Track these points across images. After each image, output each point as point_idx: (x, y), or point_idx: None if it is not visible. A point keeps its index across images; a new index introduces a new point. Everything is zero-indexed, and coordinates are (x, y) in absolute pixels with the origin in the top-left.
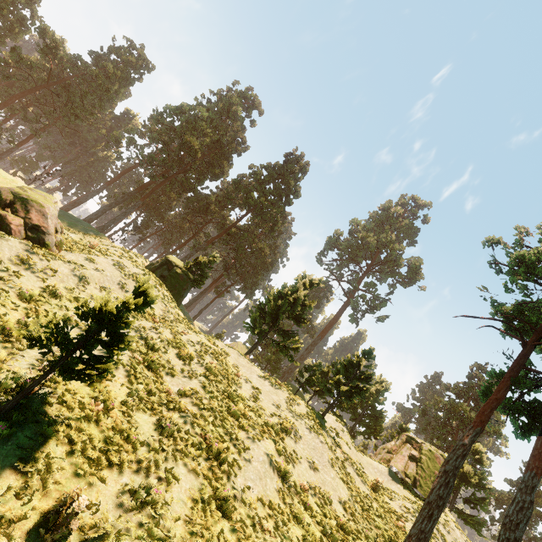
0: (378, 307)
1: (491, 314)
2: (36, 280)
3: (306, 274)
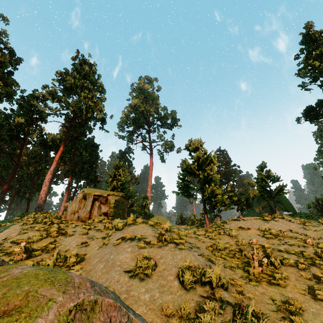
0: (174, 146)
1: (306, 113)
2: None
3: (194, 141)
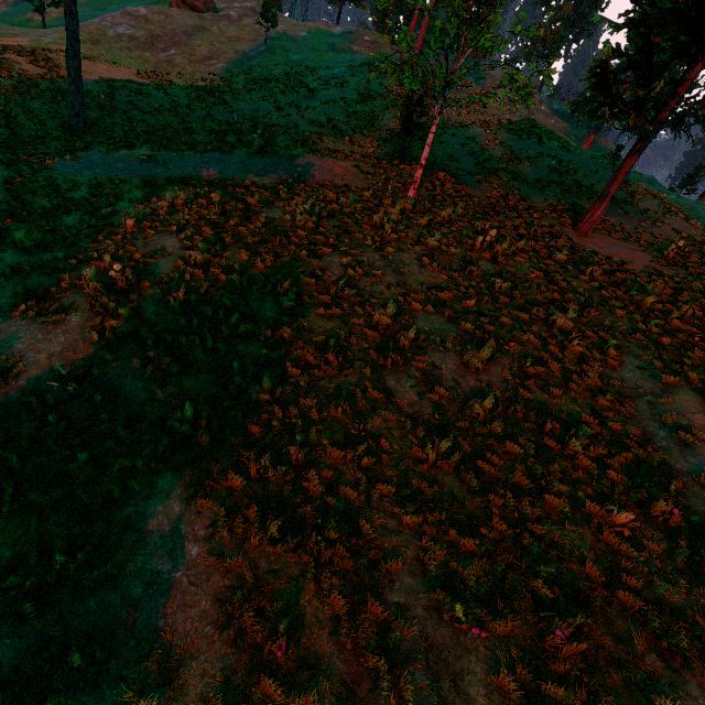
0: None
1: None
2: (230, 26)
3: None
